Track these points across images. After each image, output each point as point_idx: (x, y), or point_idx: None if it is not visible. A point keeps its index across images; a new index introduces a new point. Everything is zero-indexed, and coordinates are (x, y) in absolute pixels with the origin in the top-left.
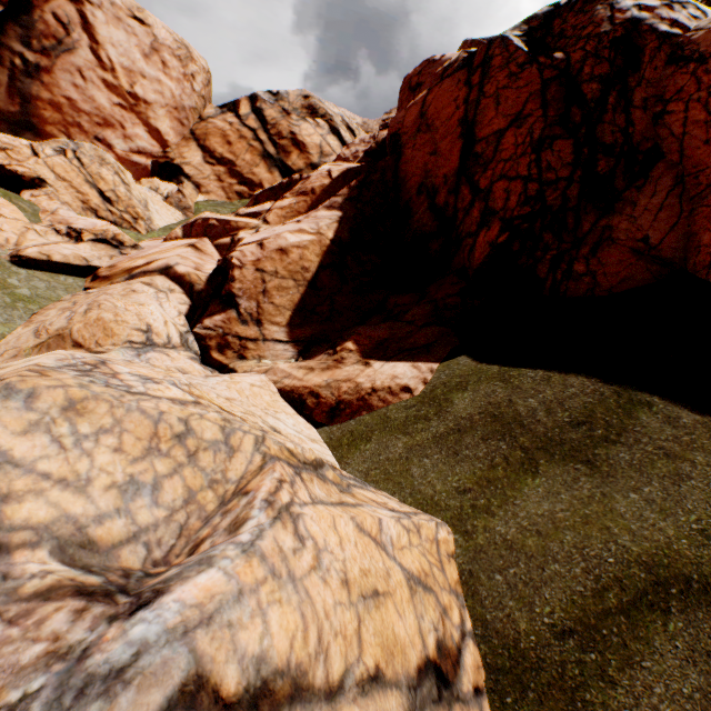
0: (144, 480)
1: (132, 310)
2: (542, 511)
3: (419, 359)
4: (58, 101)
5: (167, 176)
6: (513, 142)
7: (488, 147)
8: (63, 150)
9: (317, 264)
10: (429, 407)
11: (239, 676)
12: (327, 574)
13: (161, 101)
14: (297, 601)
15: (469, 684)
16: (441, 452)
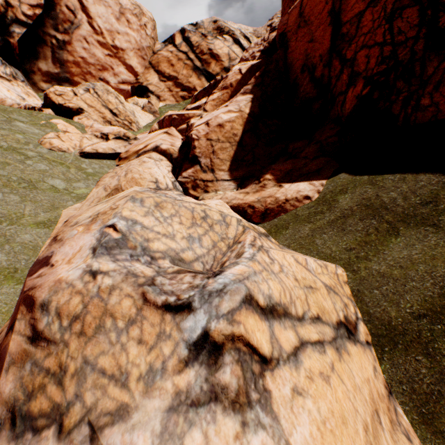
0: (194, 236)
1: (147, 172)
2: (403, 255)
3: (313, 179)
4: (77, 61)
5: (140, 94)
6: (371, 19)
7: (351, 27)
8: (88, 89)
9: (241, 131)
10: (322, 206)
11: (263, 300)
12: (287, 275)
13: (130, 47)
14: (277, 281)
15: (363, 339)
16: (333, 230)
